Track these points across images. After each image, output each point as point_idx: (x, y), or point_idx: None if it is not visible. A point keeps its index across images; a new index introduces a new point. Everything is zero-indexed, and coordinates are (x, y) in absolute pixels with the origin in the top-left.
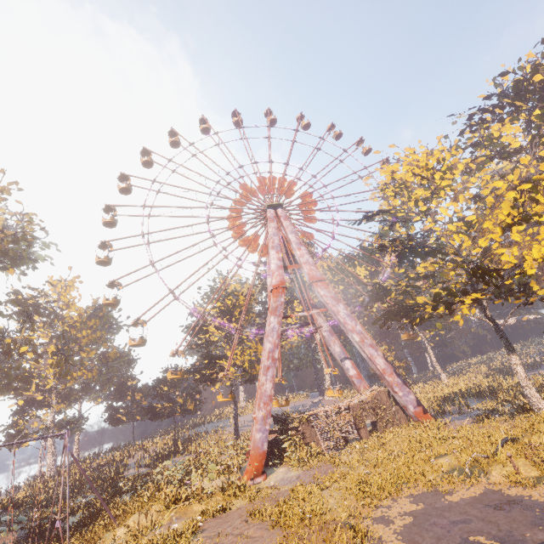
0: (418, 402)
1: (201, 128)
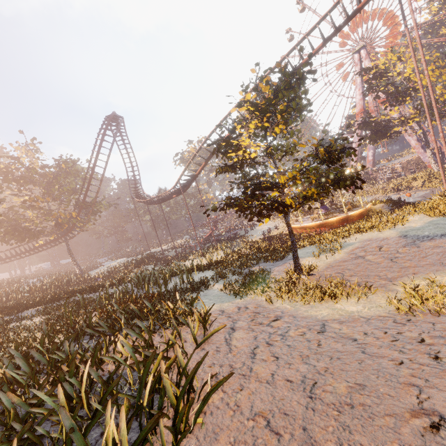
0: None
1: None
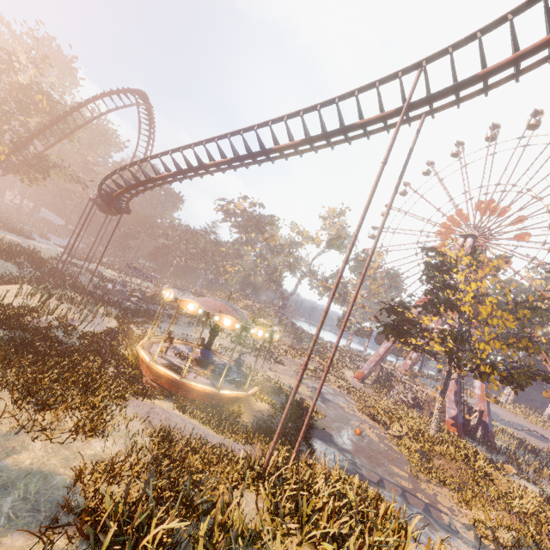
0: (454, 418)
1: (457, 151)
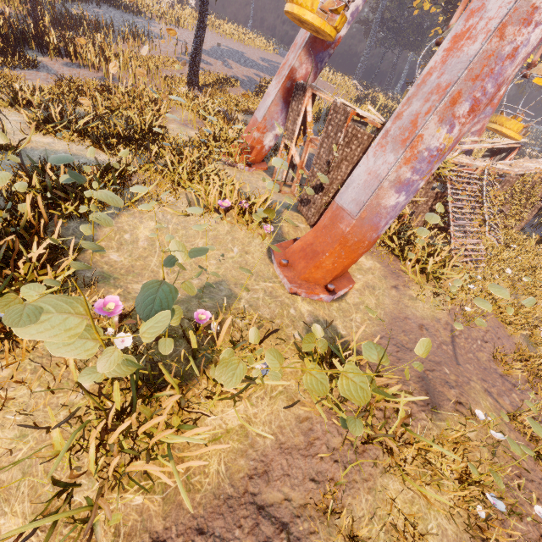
0: None
1: None
